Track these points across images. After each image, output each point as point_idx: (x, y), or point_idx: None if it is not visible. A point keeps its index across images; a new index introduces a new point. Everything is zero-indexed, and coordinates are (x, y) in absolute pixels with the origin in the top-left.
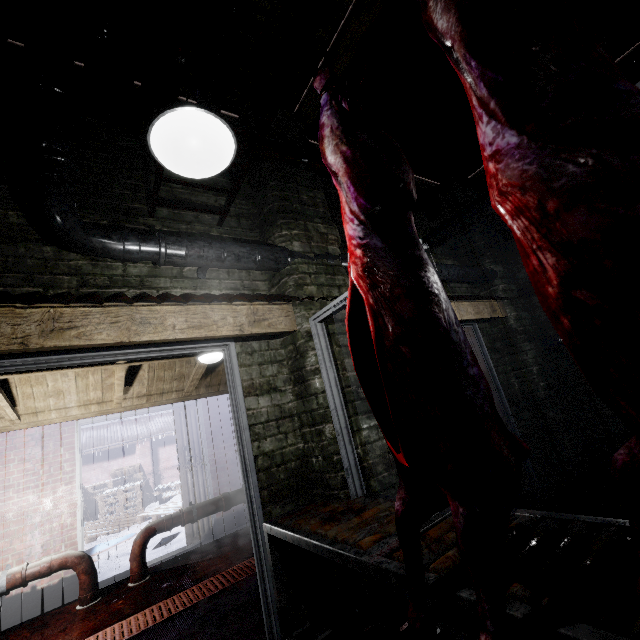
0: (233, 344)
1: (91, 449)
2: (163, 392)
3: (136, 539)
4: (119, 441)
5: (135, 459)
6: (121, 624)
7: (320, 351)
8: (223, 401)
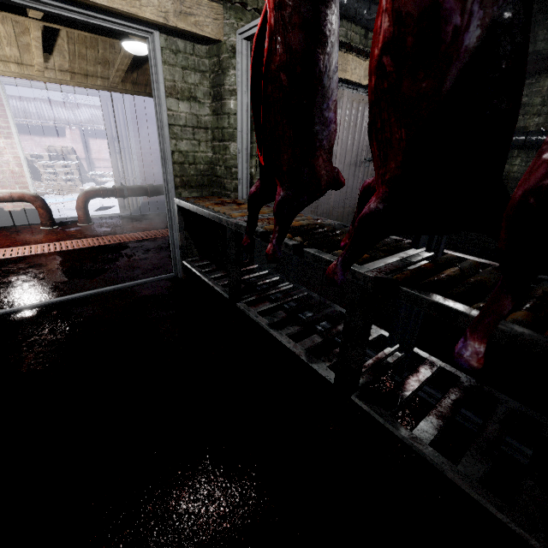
0: (157, 34)
1: (18, 119)
2: (87, 74)
3: (79, 197)
4: (47, 120)
5: (67, 142)
6: (76, 241)
7: (240, 72)
8: (150, 105)
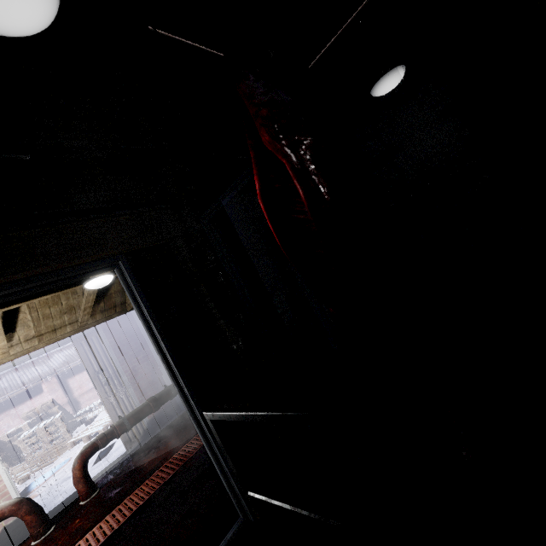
0: (124, 260)
1: None
2: (55, 329)
3: (74, 465)
4: (21, 386)
5: (45, 397)
6: (85, 539)
7: (218, 248)
8: (124, 321)
